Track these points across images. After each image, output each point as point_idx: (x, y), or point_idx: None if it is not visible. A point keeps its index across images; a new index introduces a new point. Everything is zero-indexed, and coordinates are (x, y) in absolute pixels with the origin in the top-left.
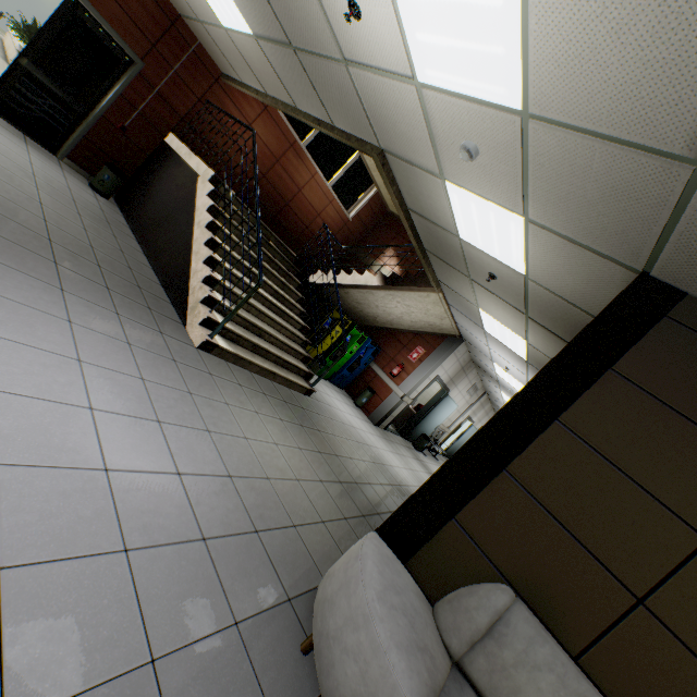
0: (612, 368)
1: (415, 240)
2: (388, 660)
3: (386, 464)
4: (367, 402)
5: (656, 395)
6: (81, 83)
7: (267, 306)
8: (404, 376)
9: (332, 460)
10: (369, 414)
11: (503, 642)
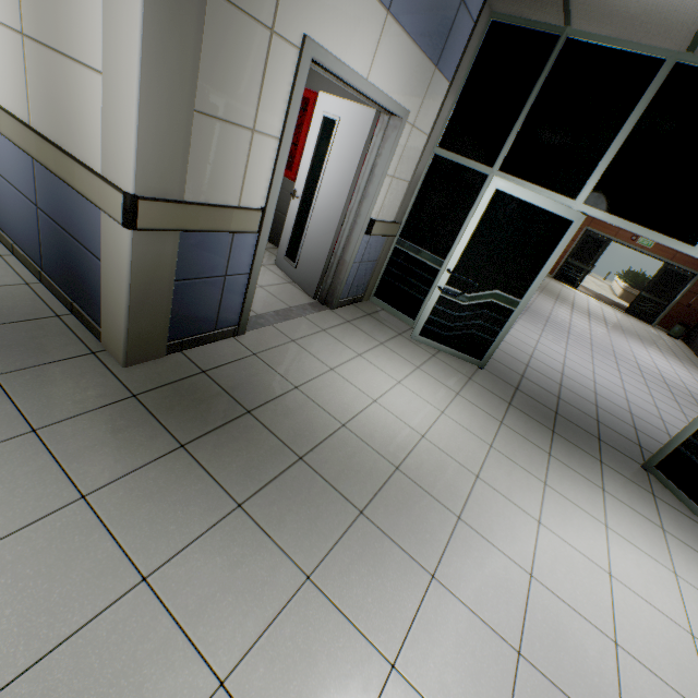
0: None
1: None
2: None
3: None
4: None
5: None
6: (665, 292)
7: None
8: None
9: None
10: None
11: None
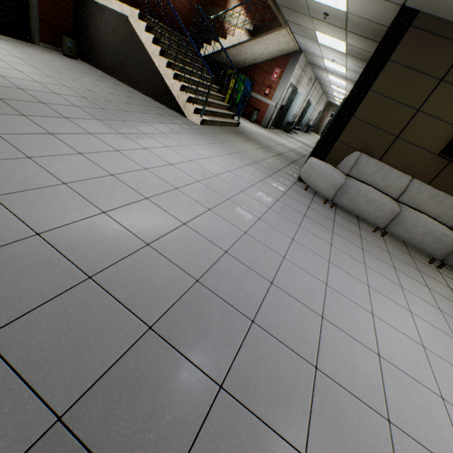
0: (389, 60)
1: (272, 2)
2: (333, 176)
3: (283, 144)
4: (256, 118)
5: (405, 65)
6: None
7: (201, 87)
8: (272, 92)
9: (268, 149)
10: (260, 124)
11: (359, 164)
